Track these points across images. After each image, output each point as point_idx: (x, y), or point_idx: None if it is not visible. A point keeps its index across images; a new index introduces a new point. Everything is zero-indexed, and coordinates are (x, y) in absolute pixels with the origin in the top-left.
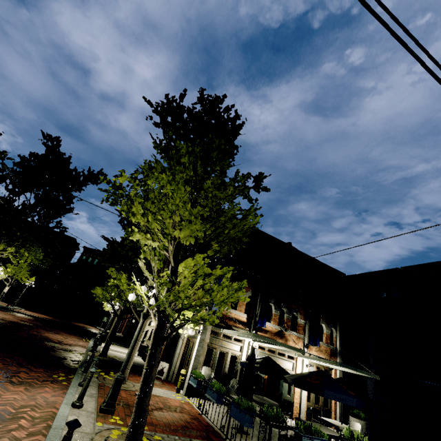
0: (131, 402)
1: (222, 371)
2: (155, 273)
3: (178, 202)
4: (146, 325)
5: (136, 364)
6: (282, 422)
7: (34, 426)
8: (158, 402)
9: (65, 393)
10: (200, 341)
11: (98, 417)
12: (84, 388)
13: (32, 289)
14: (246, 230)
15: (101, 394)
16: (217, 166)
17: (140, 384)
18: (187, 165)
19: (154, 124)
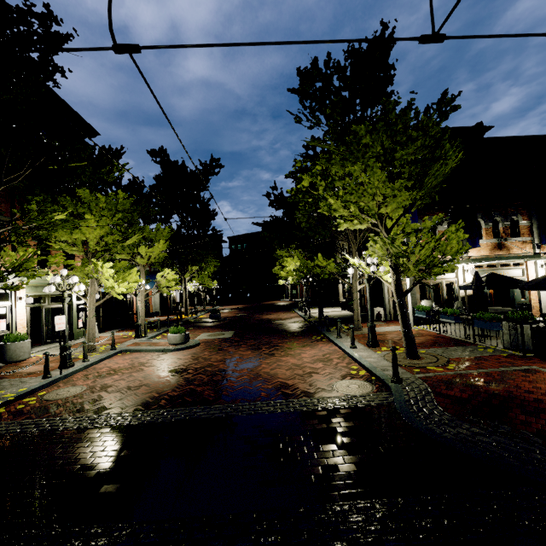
0: (380, 339)
1: (441, 299)
2: (391, 253)
3: (376, 184)
4: (357, 286)
5: (350, 317)
6: (530, 319)
7: (344, 361)
8: (398, 335)
9: (333, 344)
10: (411, 282)
11: (372, 350)
12: (352, 338)
13: (212, 289)
14: (447, 172)
15: (356, 340)
16: (398, 125)
17: (401, 324)
18: (371, 144)
19: (309, 113)
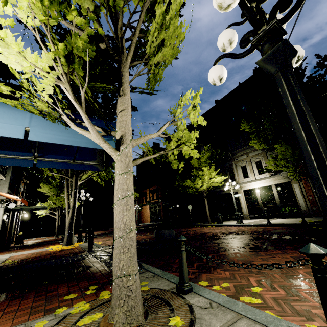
0: None
1: None
2: None
3: None
4: None
5: None
6: None
7: None
8: None
9: None
10: None
11: None
12: None
13: (42, 220)
14: None
15: None
16: None
17: None
18: None
19: None
